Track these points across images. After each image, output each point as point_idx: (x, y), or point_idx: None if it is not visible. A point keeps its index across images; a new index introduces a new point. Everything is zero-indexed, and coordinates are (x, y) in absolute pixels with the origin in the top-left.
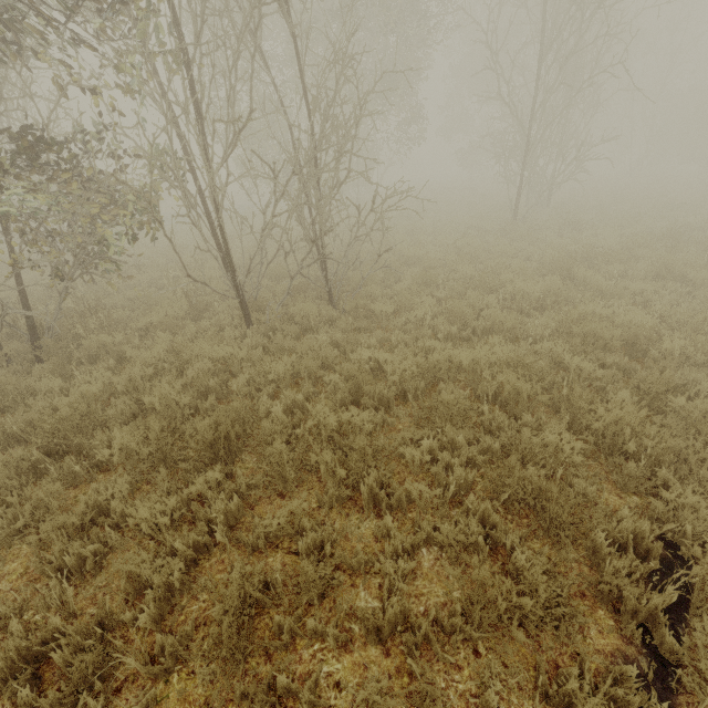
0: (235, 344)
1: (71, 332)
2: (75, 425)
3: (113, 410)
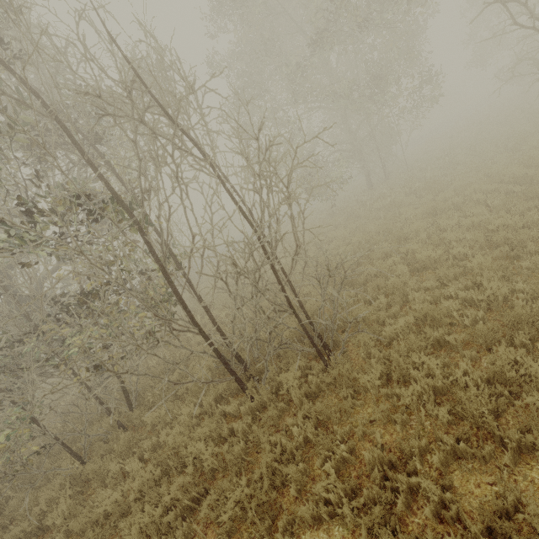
0: (214, 445)
1: (146, 399)
2: None
3: (125, 522)
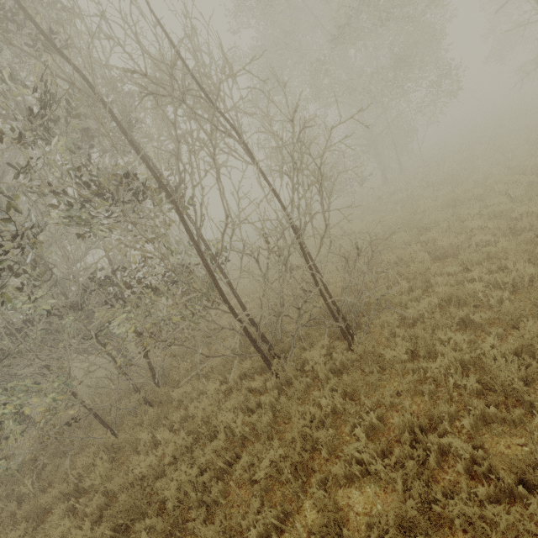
0: (244, 414)
1: (171, 377)
2: (133, 504)
3: (161, 483)
